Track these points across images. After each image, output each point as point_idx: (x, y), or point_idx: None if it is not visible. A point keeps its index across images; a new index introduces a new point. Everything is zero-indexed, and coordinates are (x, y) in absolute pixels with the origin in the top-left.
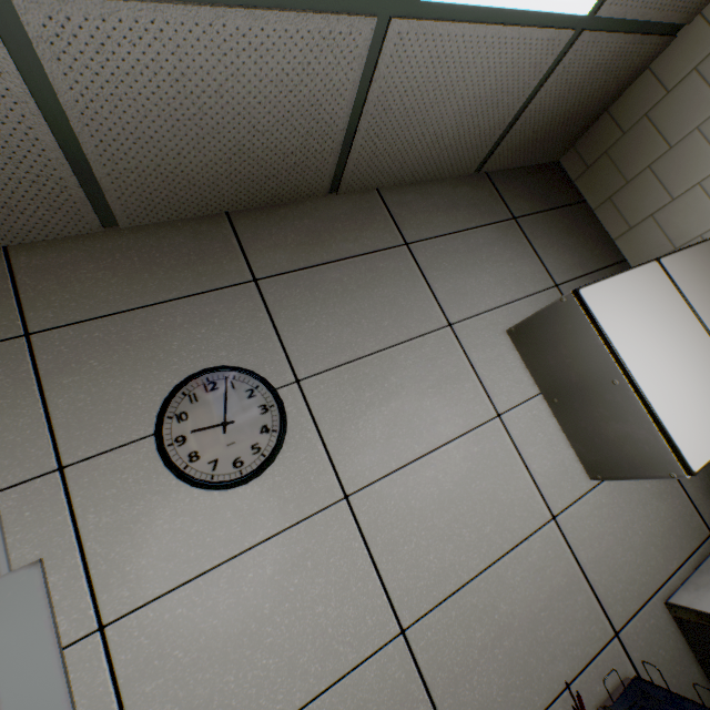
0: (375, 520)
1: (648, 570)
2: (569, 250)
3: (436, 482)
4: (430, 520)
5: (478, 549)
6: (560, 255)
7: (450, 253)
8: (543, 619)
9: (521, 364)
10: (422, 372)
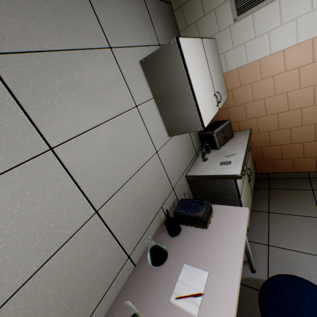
0: (74, 161)
1: (182, 167)
2: (165, 28)
3: (108, 138)
4: (107, 158)
5: (129, 168)
6: (161, 29)
7: None
8: (153, 190)
9: (146, 82)
10: (95, 73)
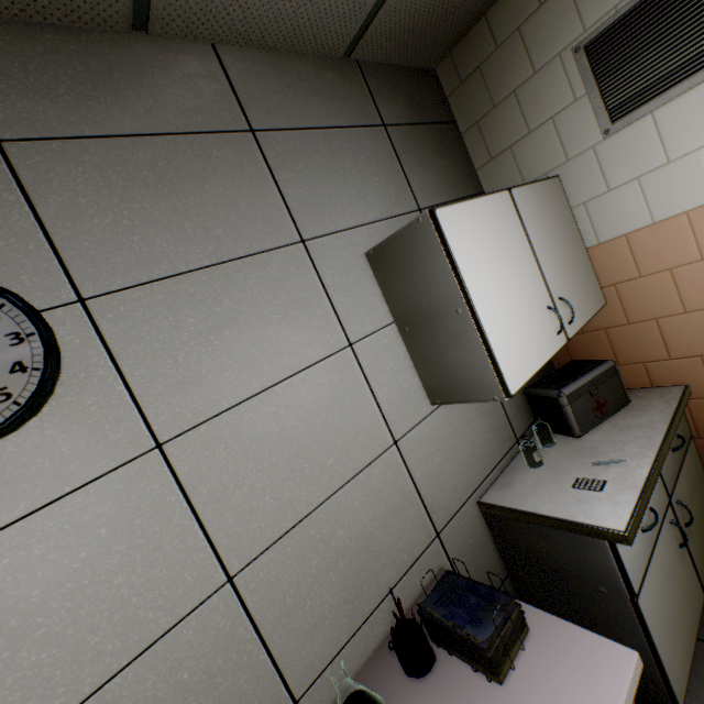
0: (199, 468)
1: (468, 478)
2: (436, 173)
3: (277, 418)
4: (268, 460)
5: (320, 482)
6: (427, 178)
7: (309, 153)
8: (377, 536)
9: (378, 291)
10: (266, 295)
